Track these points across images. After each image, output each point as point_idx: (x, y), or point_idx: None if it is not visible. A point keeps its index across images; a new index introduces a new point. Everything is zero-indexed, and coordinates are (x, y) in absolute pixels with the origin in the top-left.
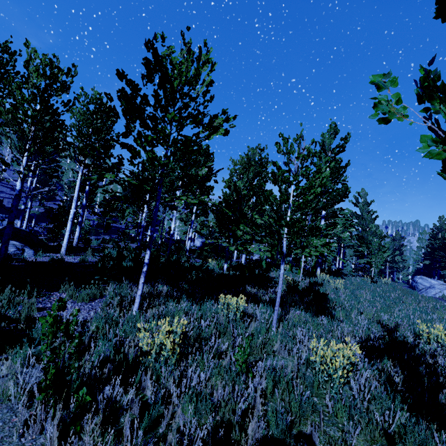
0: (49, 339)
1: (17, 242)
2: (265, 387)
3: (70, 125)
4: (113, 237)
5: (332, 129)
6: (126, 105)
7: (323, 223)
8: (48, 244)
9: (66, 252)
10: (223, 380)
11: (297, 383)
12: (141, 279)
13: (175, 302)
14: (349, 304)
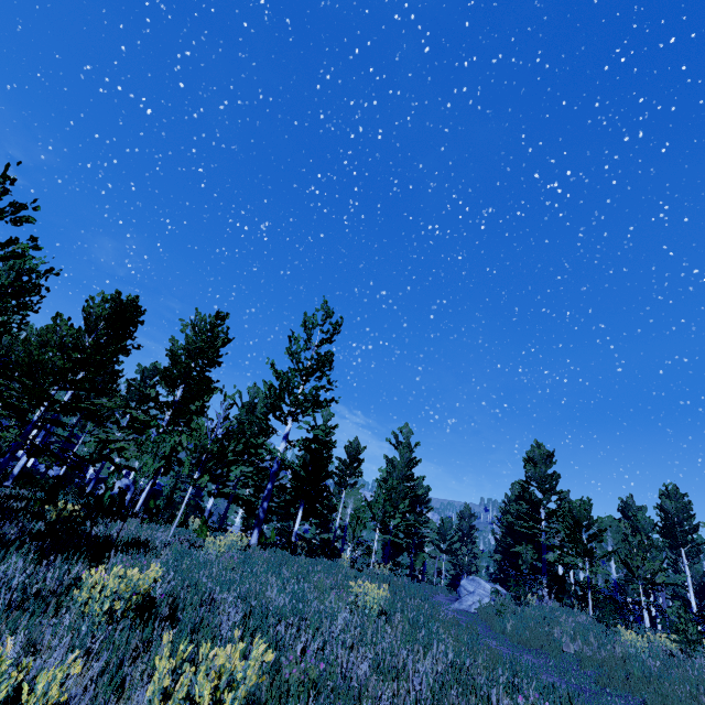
0: None
1: None
2: None
3: None
4: None
5: (322, 308)
6: None
7: (282, 446)
8: None
9: None
10: None
11: None
12: None
13: None
14: None
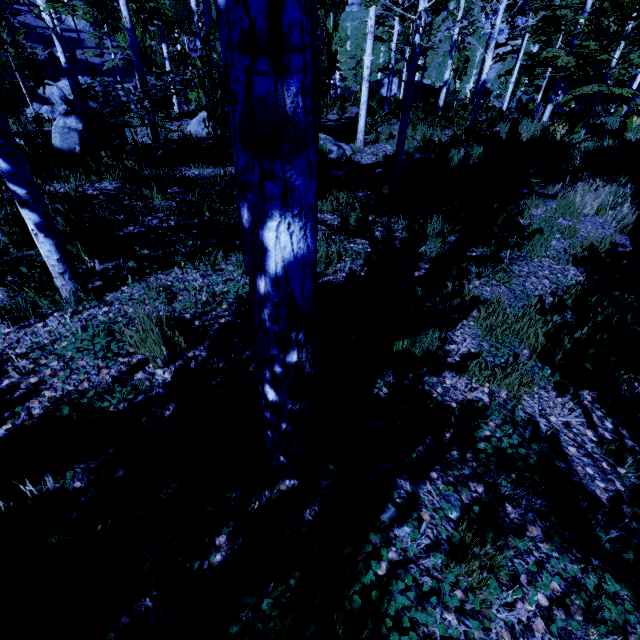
0: None
1: (324, 135)
2: None
3: None
4: None
5: None
6: None
7: None
8: None
9: (363, 141)
10: None
11: None
12: None
13: None
14: None
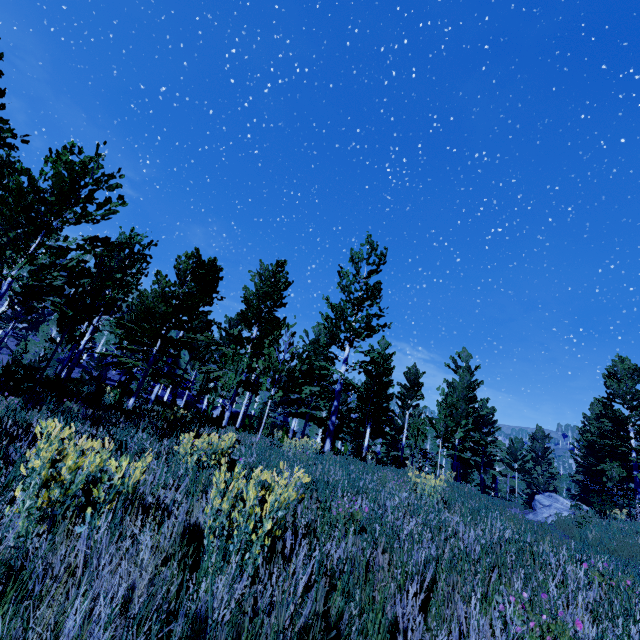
0: None
1: None
2: None
3: None
4: None
5: (366, 242)
6: None
7: (343, 369)
8: None
9: None
10: None
11: None
12: None
13: None
14: None
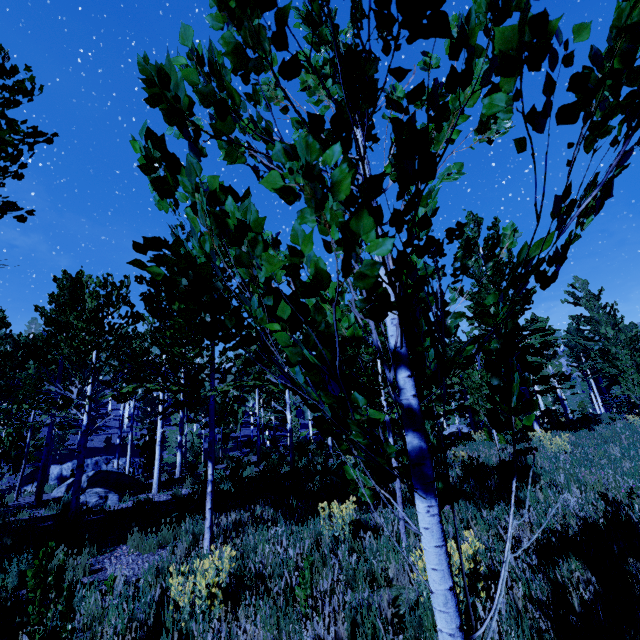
0: (37, 596)
1: (100, 489)
2: (346, 637)
3: (144, 332)
4: (245, 452)
5: (470, 221)
6: (151, 306)
7: None
8: (144, 483)
9: (159, 488)
10: (271, 632)
11: (406, 626)
12: (207, 503)
13: (265, 528)
14: (565, 476)
